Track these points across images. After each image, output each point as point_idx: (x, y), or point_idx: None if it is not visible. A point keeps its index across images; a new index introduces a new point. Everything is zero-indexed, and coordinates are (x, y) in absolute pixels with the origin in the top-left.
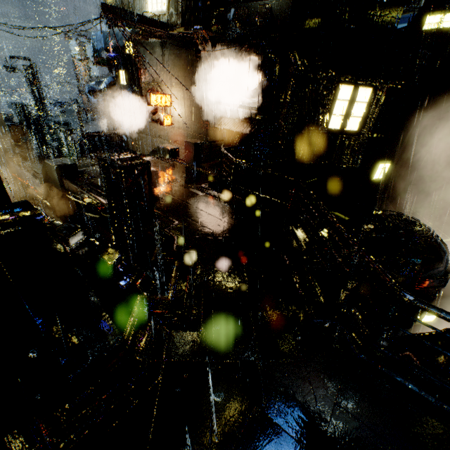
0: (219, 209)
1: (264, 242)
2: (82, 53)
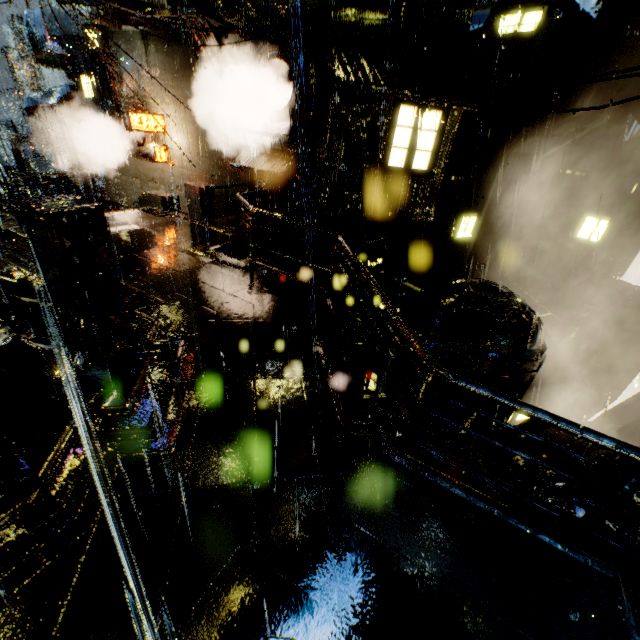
0: (231, 280)
1: (291, 324)
2: (21, 48)
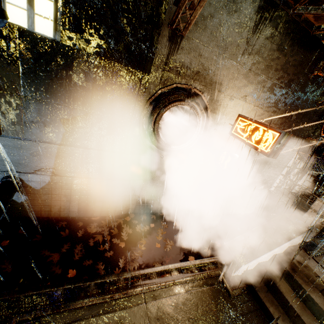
0: None
1: None
2: None
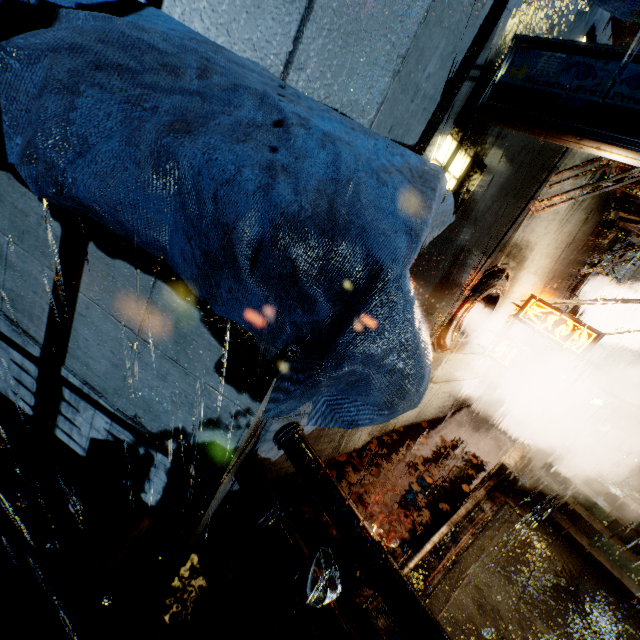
0: None
1: None
2: None
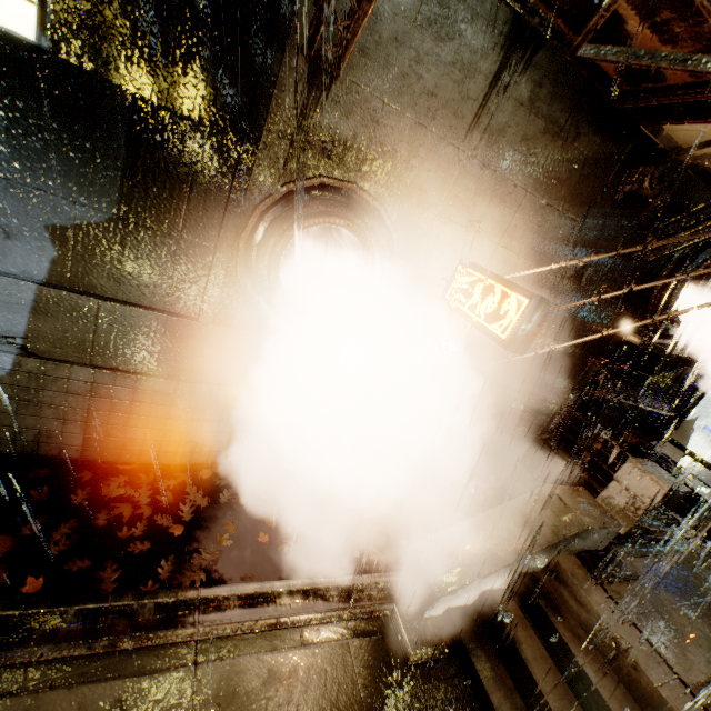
0: None
1: None
2: None
